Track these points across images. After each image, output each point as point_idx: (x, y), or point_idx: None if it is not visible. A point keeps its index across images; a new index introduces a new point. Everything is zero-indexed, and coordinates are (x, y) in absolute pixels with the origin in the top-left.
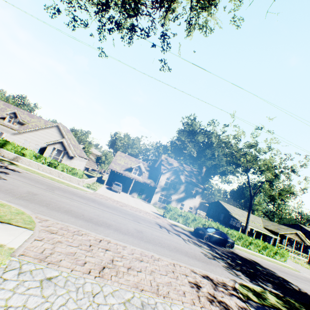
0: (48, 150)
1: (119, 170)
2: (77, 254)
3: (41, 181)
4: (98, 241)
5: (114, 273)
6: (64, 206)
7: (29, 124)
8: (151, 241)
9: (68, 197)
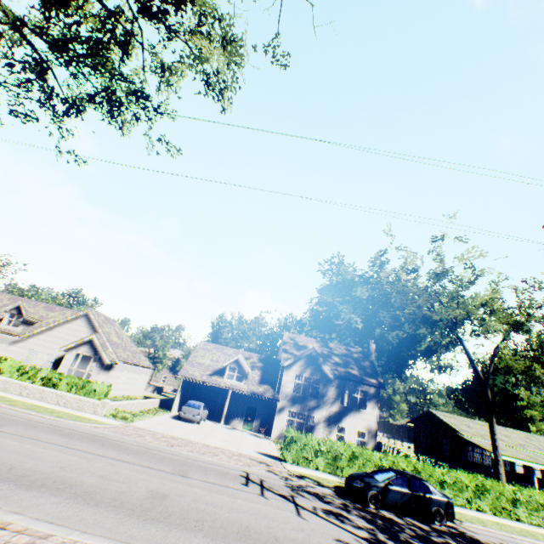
0: (67, 361)
1: (199, 376)
2: None
3: None
4: None
5: None
6: None
7: (43, 322)
8: (170, 517)
9: (24, 436)
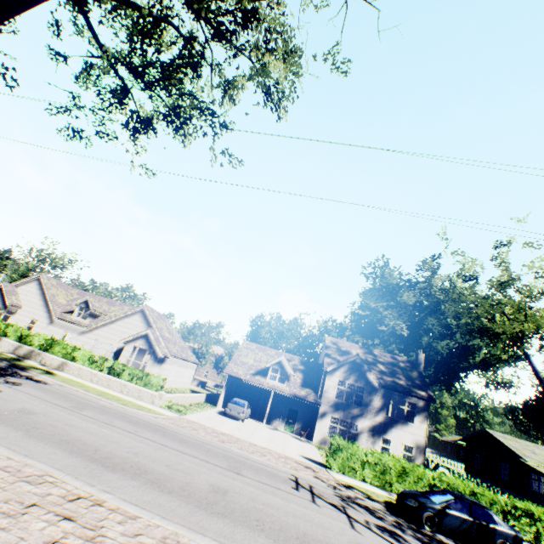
0: (126, 352)
1: (243, 375)
2: None
3: (74, 396)
4: (68, 499)
5: None
6: (72, 432)
7: (106, 315)
8: (233, 513)
9: (101, 420)
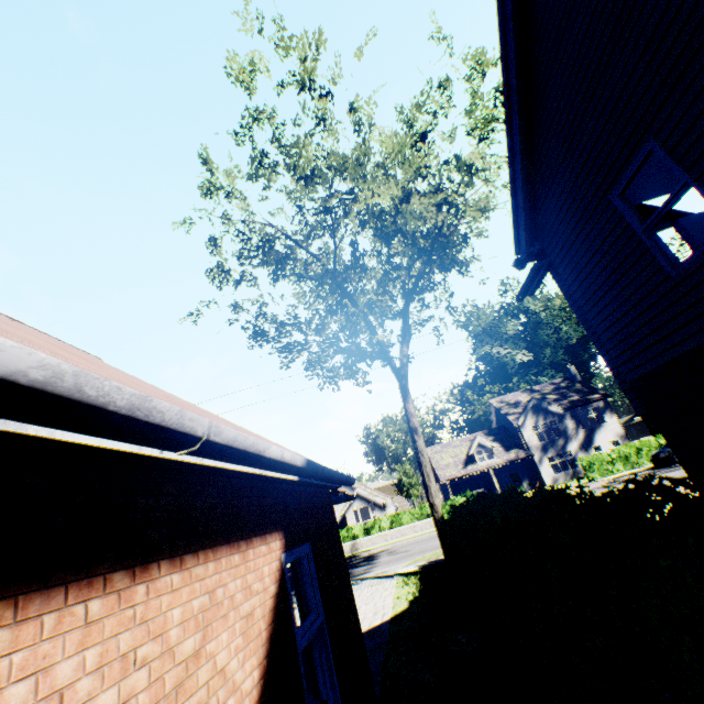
0: (350, 520)
1: (457, 473)
2: None
3: (421, 540)
4: None
5: None
6: None
7: None
8: None
9: None
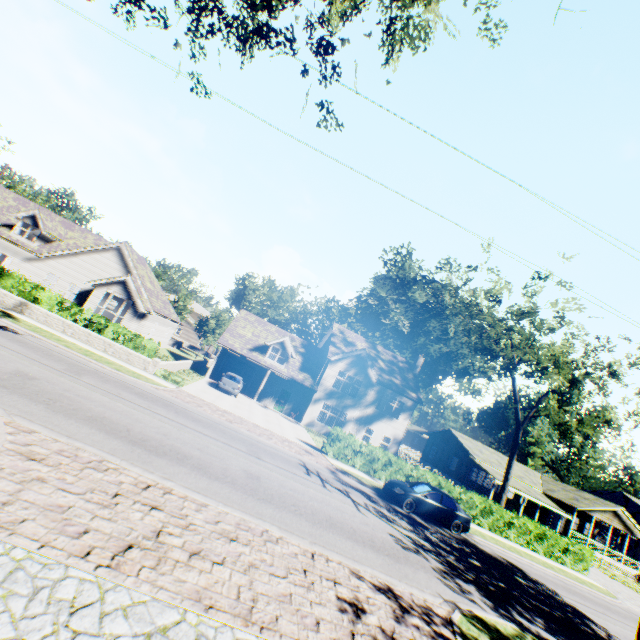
0: (95, 298)
1: (239, 349)
2: (74, 510)
3: (59, 355)
4: (141, 487)
5: (150, 563)
6: (91, 407)
7: (63, 242)
8: (274, 499)
9: (108, 391)
